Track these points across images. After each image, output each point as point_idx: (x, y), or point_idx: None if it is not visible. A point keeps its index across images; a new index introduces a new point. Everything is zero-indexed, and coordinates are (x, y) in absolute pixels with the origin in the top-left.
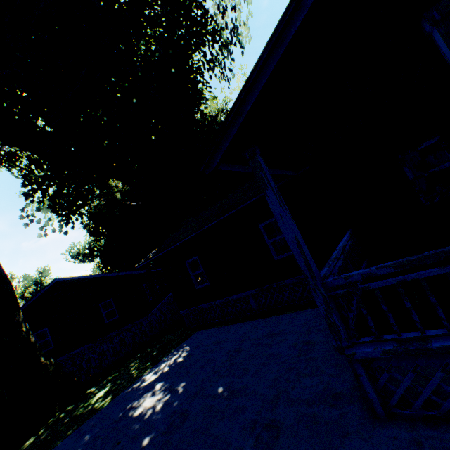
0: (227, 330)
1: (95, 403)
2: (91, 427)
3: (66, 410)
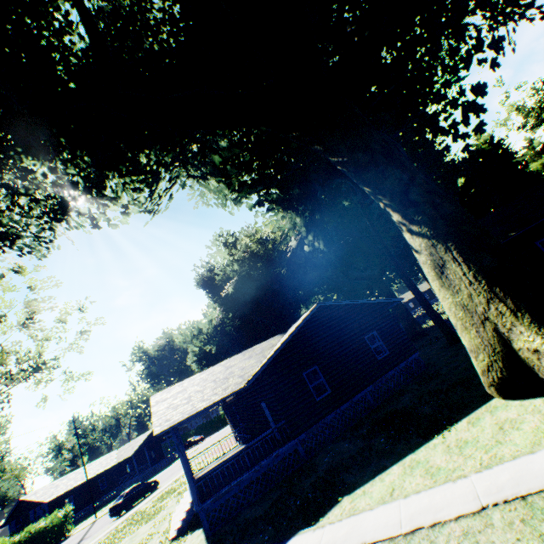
0: None
1: None
2: None
3: None
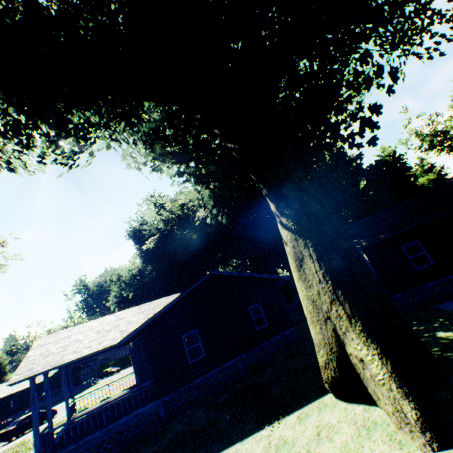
0: None
1: None
2: None
3: None
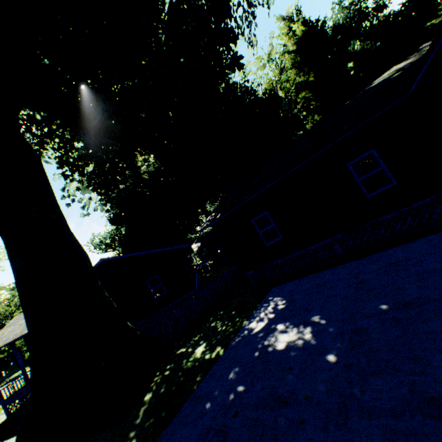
0: (318, 277)
1: (203, 356)
2: (226, 369)
3: (167, 368)
